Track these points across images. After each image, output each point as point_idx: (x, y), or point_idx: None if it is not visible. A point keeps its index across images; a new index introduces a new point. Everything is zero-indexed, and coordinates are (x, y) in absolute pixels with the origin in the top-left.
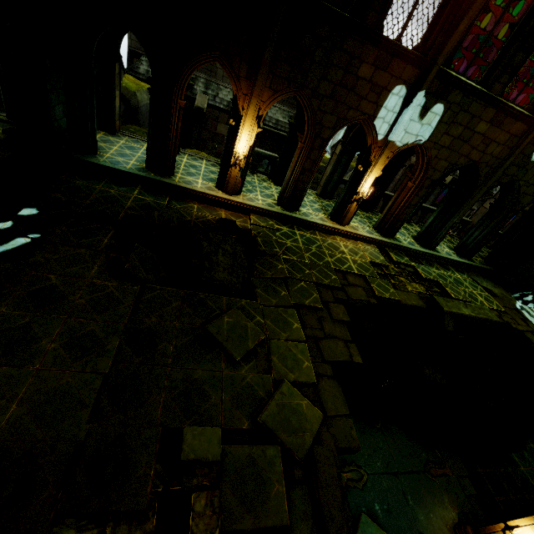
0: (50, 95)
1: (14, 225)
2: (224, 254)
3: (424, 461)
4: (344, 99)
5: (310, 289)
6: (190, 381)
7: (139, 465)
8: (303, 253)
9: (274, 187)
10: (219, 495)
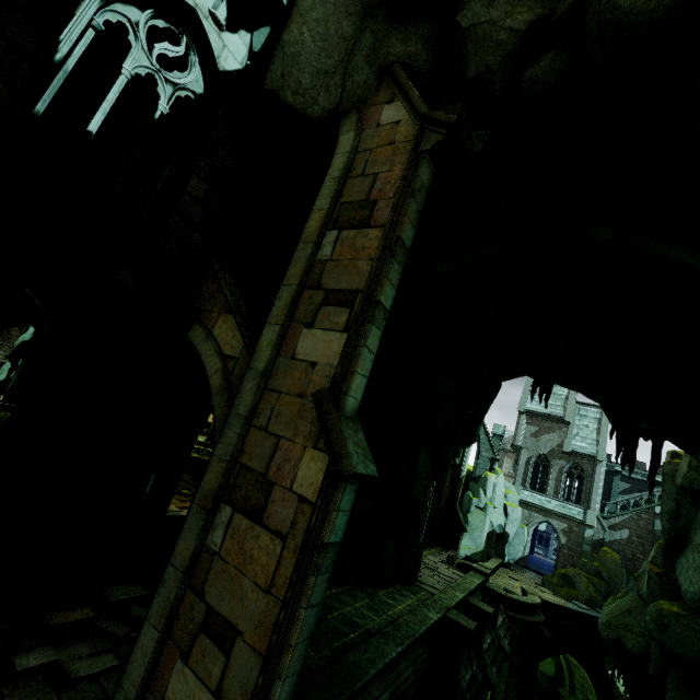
0: None
1: None
2: None
3: None
4: None
5: None
6: None
7: None
8: None
9: None
10: None
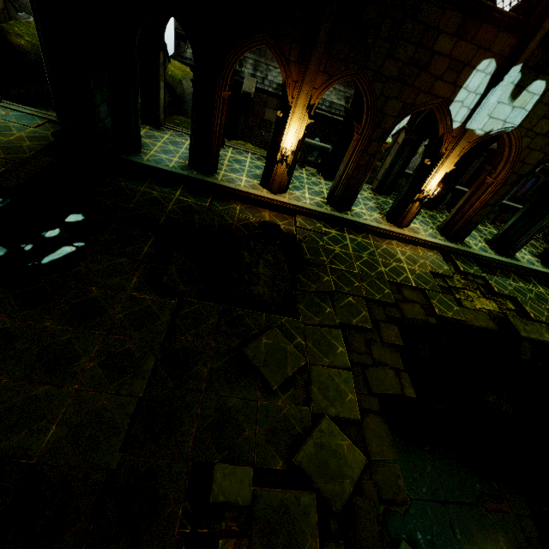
0: (94, 95)
1: (61, 233)
2: (266, 266)
3: (477, 493)
4: (413, 81)
5: (359, 306)
6: (223, 410)
7: (168, 502)
8: (353, 261)
9: (324, 182)
10: (247, 544)
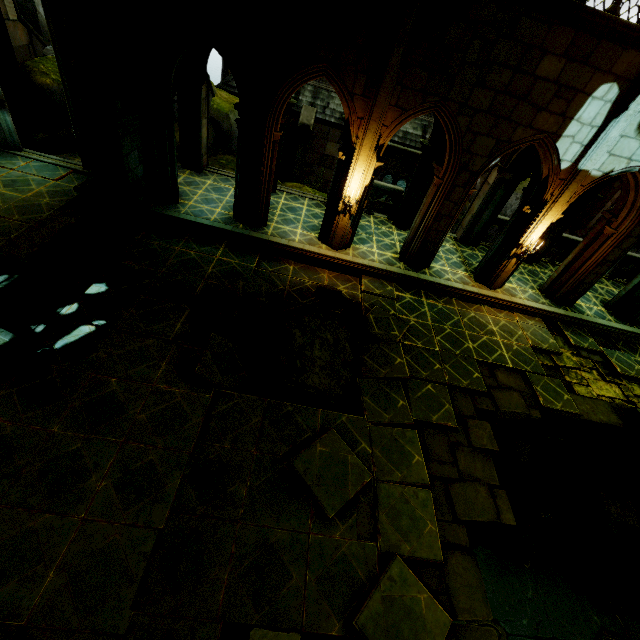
0: (122, 142)
1: (79, 309)
2: (322, 347)
3: (595, 629)
4: (509, 113)
5: (440, 397)
6: (265, 547)
7: None
8: (432, 335)
9: (397, 232)
10: None
